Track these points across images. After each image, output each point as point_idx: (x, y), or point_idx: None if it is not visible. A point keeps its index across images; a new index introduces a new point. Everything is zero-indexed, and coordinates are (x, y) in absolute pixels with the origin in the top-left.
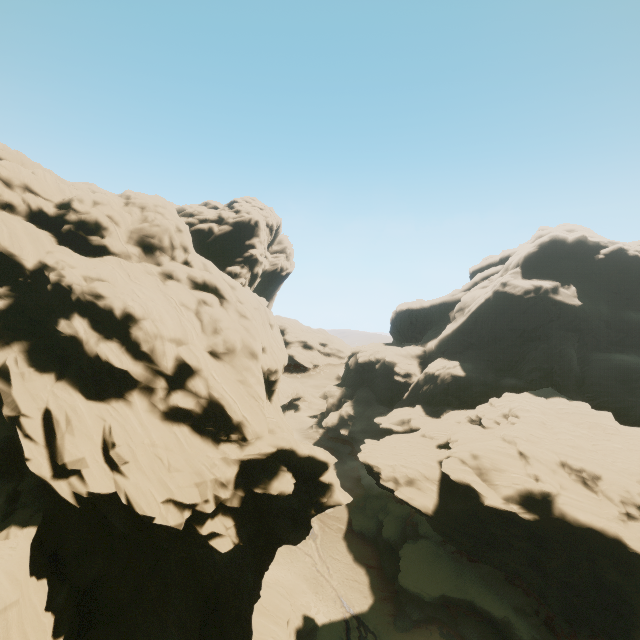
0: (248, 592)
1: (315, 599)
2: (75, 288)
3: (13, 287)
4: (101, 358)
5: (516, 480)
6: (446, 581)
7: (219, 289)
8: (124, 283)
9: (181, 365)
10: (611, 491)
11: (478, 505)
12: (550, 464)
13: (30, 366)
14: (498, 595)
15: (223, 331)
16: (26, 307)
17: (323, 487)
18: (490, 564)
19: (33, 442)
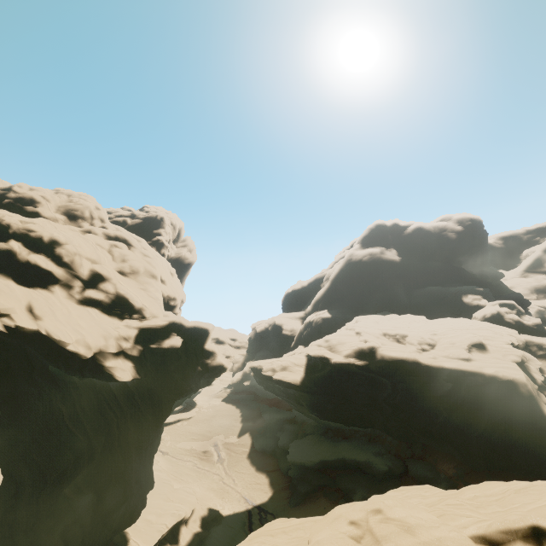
0: (147, 428)
1: (221, 502)
2: (13, 225)
3: None
4: (31, 262)
5: (352, 345)
6: (325, 452)
7: (128, 240)
8: (52, 228)
9: (95, 275)
10: (412, 339)
11: (331, 370)
12: (375, 334)
13: None
14: (363, 450)
15: (130, 261)
16: None
17: (208, 354)
18: (351, 422)
19: None
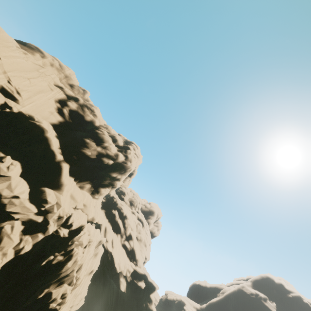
0: None
1: None
2: (118, 204)
3: (106, 198)
4: (118, 222)
5: None
6: None
7: (143, 223)
8: (126, 209)
9: (130, 235)
10: None
11: None
12: None
13: (105, 216)
14: None
15: (141, 234)
16: (107, 203)
17: (150, 300)
18: None
19: (103, 230)
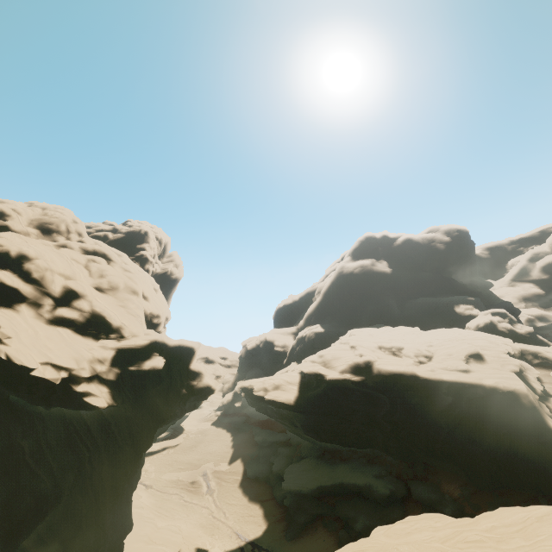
0: (124, 462)
1: (211, 540)
2: None
3: None
4: None
5: (348, 360)
6: (322, 477)
7: (107, 255)
8: (21, 242)
9: (68, 291)
10: (409, 352)
11: (326, 387)
12: (371, 348)
13: None
14: (362, 472)
15: (108, 276)
16: None
17: (194, 375)
18: (349, 442)
19: None
